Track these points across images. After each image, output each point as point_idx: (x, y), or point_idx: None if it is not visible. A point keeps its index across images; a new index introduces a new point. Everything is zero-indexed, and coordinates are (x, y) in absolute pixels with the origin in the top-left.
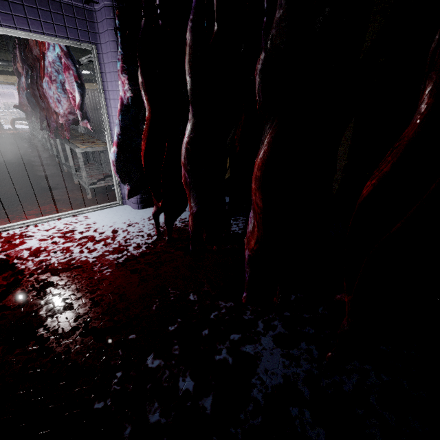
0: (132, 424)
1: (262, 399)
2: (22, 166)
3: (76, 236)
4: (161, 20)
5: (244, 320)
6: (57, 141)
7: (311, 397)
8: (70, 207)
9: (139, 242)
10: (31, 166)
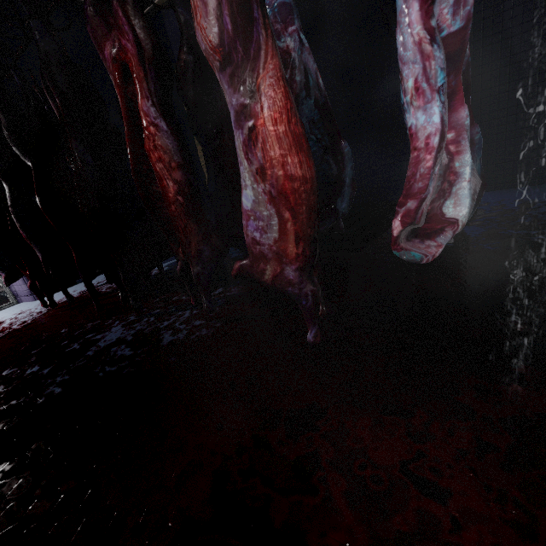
0: None
1: (93, 353)
2: None
3: None
4: None
5: (104, 325)
6: None
7: (132, 339)
8: None
9: (26, 320)
10: None
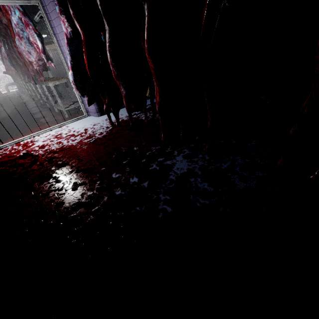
0: (107, 196)
1: (175, 178)
2: (21, 110)
3: (63, 136)
4: None
5: (166, 152)
6: (37, 87)
7: (202, 173)
8: (56, 124)
9: (101, 131)
10: (26, 109)
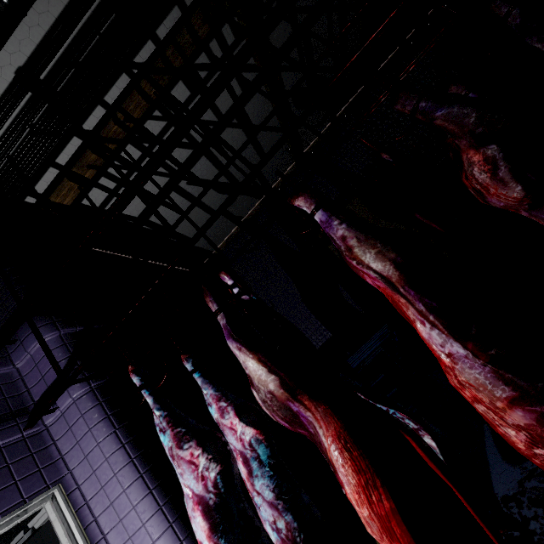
0: None
1: None
2: None
3: None
4: (246, 296)
5: None
6: None
7: None
8: None
9: None
10: None
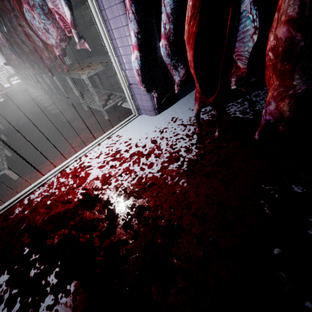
0: None
1: None
2: (37, 110)
3: (125, 155)
4: None
5: None
6: (54, 79)
7: None
8: (98, 131)
9: (184, 145)
10: (44, 108)
